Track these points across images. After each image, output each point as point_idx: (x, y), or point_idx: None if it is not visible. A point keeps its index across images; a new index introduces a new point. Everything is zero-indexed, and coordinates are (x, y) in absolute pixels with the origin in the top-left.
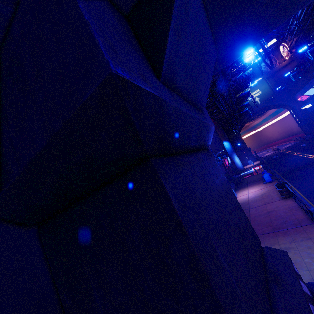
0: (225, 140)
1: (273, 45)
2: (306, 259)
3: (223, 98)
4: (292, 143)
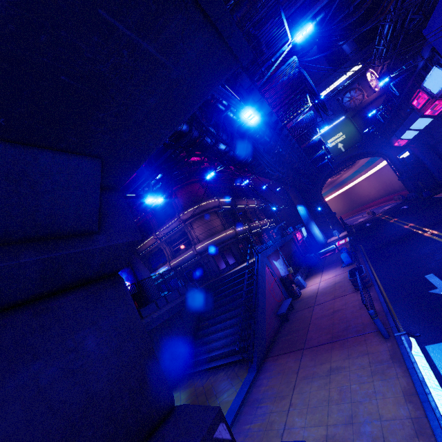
0: (299, 204)
1: (358, 72)
2: (354, 386)
3: (278, 153)
4: (392, 204)
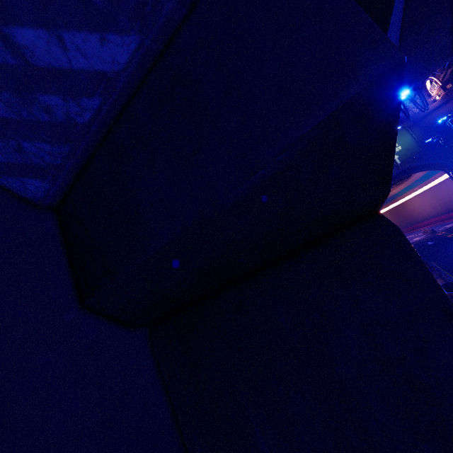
0: None
1: None
2: None
3: None
4: None
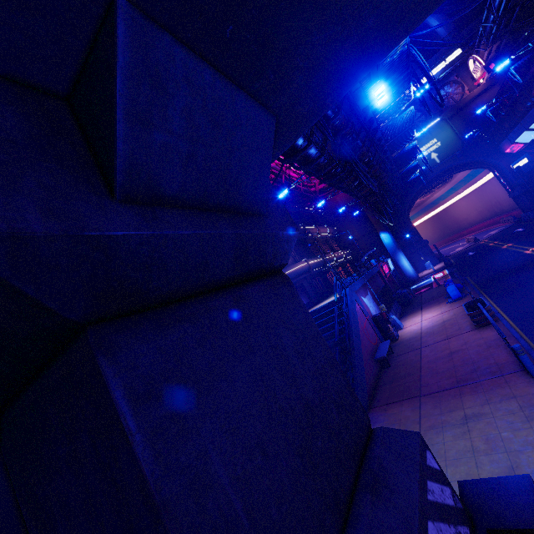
0: (383, 230)
1: (457, 60)
2: (505, 433)
3: (368, 162)
4: (500, 228)
